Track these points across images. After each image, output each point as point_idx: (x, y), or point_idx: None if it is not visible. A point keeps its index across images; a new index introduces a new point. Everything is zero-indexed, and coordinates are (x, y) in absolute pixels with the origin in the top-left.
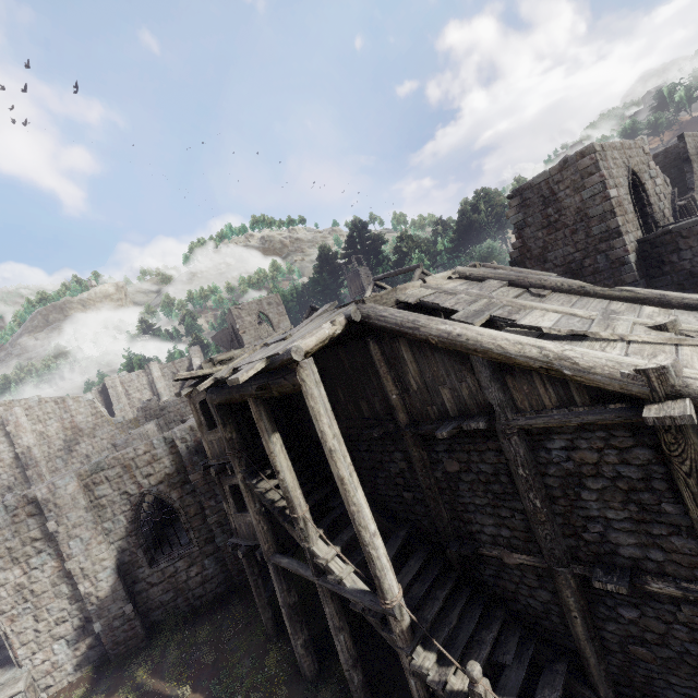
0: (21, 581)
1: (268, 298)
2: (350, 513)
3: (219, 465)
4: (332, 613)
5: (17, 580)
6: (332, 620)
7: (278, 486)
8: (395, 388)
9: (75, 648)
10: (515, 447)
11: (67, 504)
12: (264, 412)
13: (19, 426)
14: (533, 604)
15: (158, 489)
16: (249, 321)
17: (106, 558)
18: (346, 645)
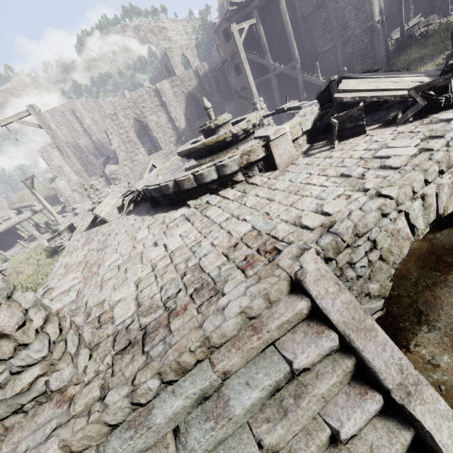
0: (157, 121)
1: (186, 44)
2: (288, 33)
3: (231, 56)
4: (275, 84)
5: (156, 120)
6: (275, 87)
7: (251, 63)
8: (297, 2)
9: (176, 147)
10: (331, 5)
11: (167, 92)
12: (258, 15)
13: (81, 114)
14: (330, 63)
15: (193, 92)
16: (177, 60)
17: (182, 115)
18: (278, 95)
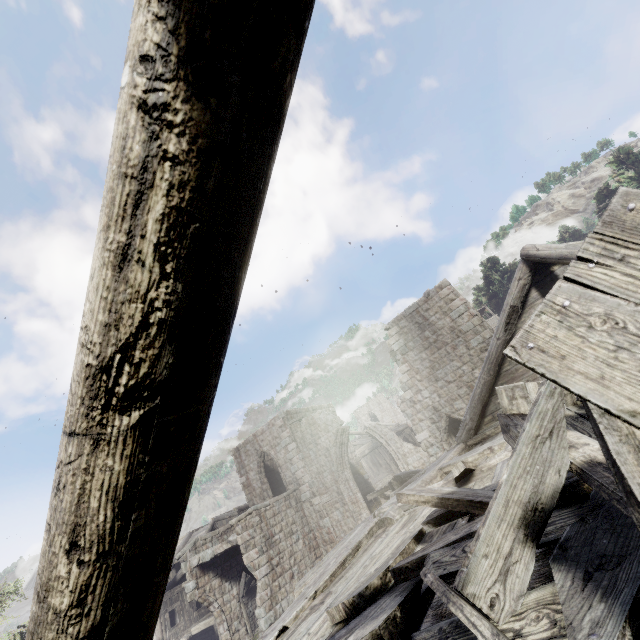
0: None
1: (372, 400)
2: None
3: None
4: None
5: None
6: None
7: None
8: None
9: None
10: None
11: None
12: None
13: None
14: None
15: None
16: (364, 419)
17: None
18: None
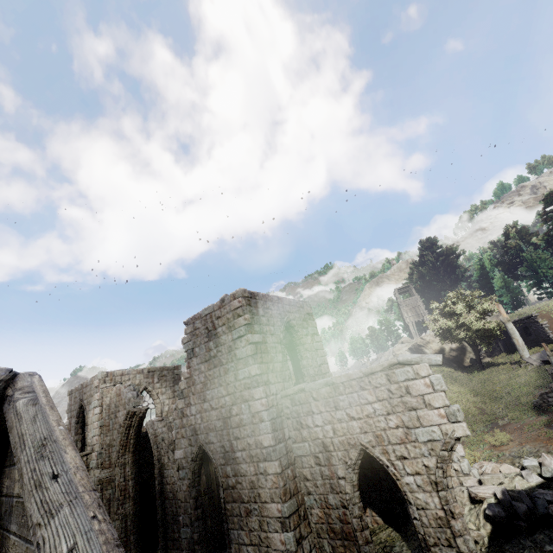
0: None
1: None
2: None
3: None
4: None
5: None
6: None
7: None
8: None
9: None
10: None
11: None
12: None
13: None
14: None
15: None
16: None
17: None
18: None
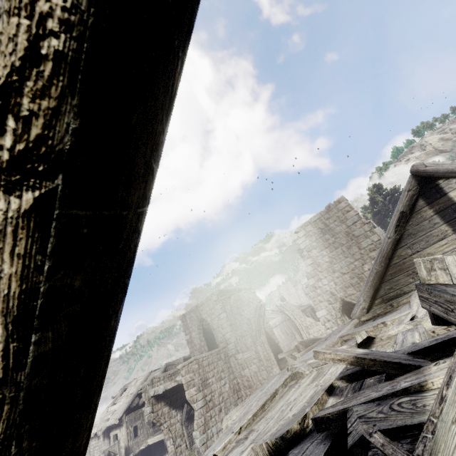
0: None
1: (282, 286)
2: None
3: None
4: None
5: None
6: None
7: None
8: None
9: None
10: None
11: None
12: None
13: None
14: None
15: None
16: (276, 300)
17: None
18: None
